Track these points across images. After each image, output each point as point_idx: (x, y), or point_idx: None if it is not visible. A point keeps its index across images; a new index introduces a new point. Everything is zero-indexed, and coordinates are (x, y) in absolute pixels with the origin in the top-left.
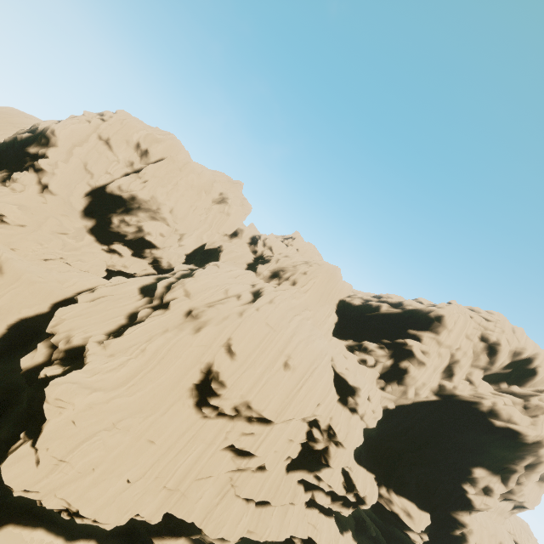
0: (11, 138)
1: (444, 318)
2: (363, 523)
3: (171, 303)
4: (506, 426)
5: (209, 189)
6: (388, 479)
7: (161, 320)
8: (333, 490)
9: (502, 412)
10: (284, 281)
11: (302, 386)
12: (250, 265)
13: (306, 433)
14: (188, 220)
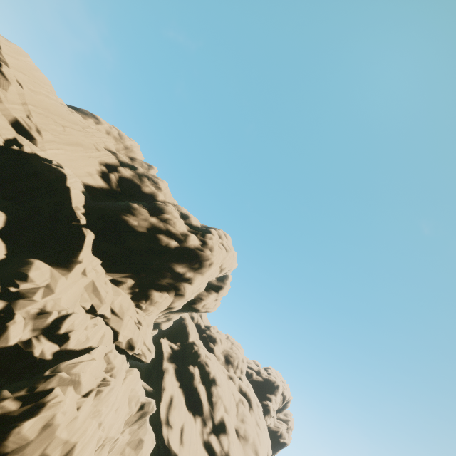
0: (146, 230)
1: (279, 387)
2: None
3: (229, 427)
4: (283, 441)
5: None
6: None
7: (237, 452)
8: None
9: (284, 434)
10: (237, 370)
11: None
12: (200, 339)
13: None
14: None
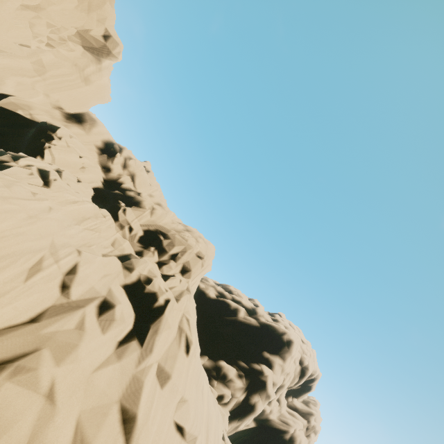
0: None
1: (293, 344)
2: None
3: None
4: None
5: (89, 3)
6: None
7: None
8: None
9: (298, 439)
10: (168, 260)
11: None
12: (97, 191)
13: None
14: None
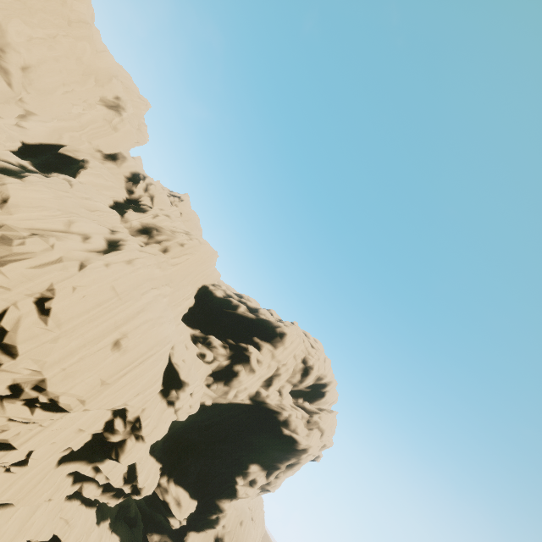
0: None
1: (286, 336)
2: (127, 507)
3: None
4: (290, 435)
5: (103, 81)
6: (174, 469)
7: None
8: (110, 482)
9: (293, 423)
10: (154, 243)
11: (126, 373)
12: (118, 204)
13: (106, 422)
14: (49, 99)
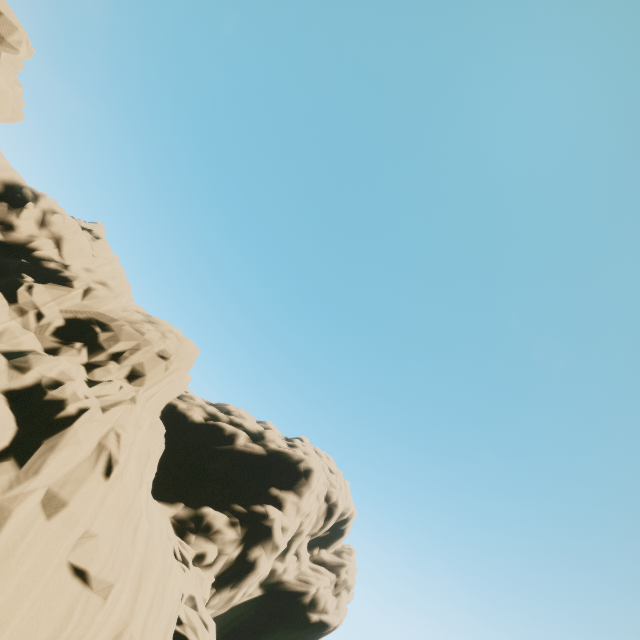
0: None
1: (313, 473)
2: None
3: None
4: (320, 619)
5: None
6: None
7: None
8: None
9: (322, 600)
10: (106, 361)
11: None
12: None
13: None
14: None
